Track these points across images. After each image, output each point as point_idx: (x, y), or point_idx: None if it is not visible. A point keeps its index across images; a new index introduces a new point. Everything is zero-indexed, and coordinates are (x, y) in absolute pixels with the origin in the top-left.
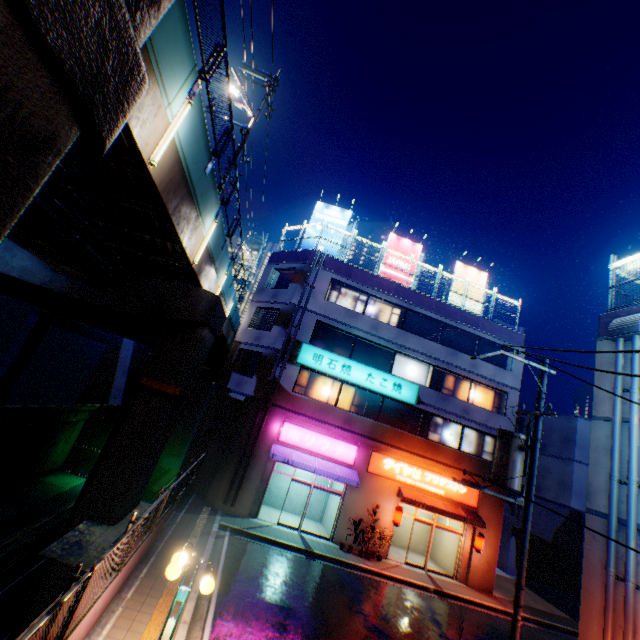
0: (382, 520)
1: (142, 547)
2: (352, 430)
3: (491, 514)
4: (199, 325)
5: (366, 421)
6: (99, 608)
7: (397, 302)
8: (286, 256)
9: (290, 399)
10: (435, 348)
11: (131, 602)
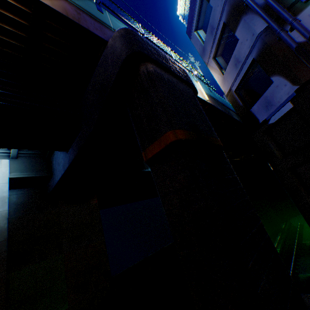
0: None
1: None
2: None
3: None
4: (137, 68)
5: None
6: None
7: None
8: (190, 12)
9: None
10: None
11: None
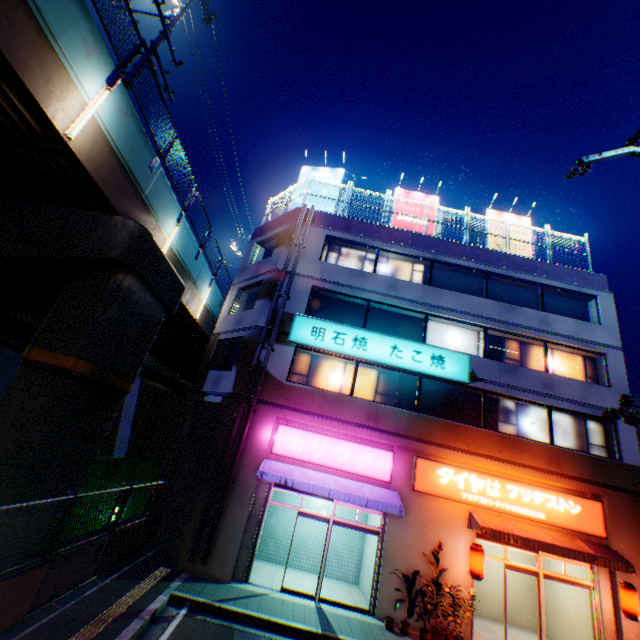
0: (451, 572)
1: None
2: (380, 428)
3: (635, 547)
4: (118, 269)
5: (400, 413)
6: None
7: (417, 253)
8: (269, 226)
9: (284, 392)
10: (482, 304)
11: None
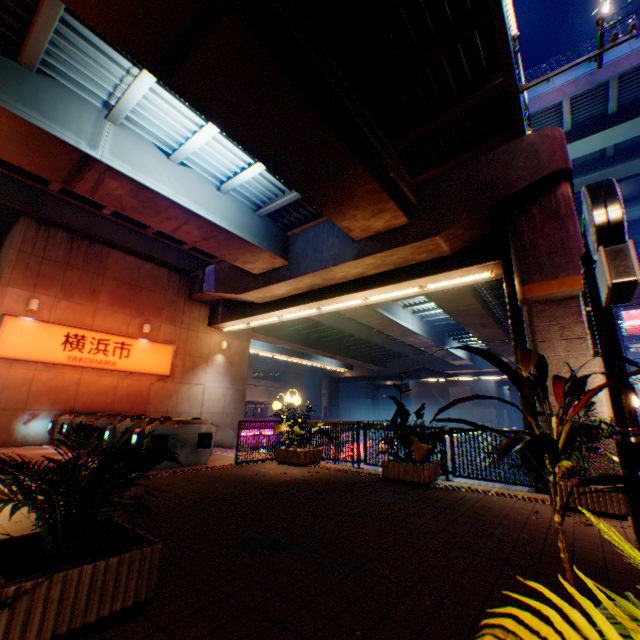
0: None
1: None
2: None
3: None
4: None
5: None
6: None
7: (639, 342)
8: None
9: None
10: None
11: None
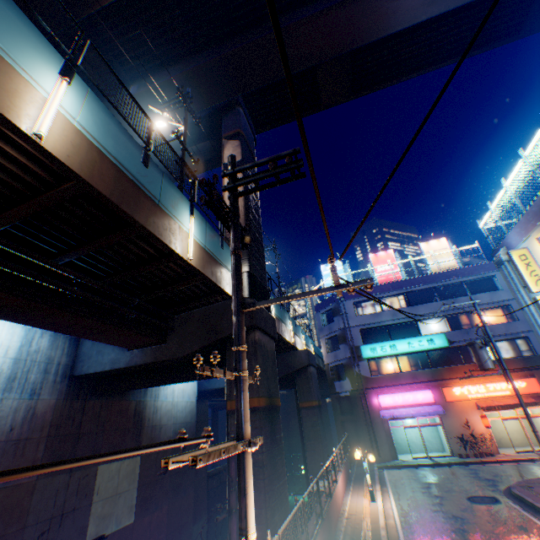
0: (478, 429)
1: (344, 471)
2: (419, 381)
3: None
4: (307, 367)
5: (424, 371)
6: (342, 485)
7: (397, 292)
8: (322, 304)
9: (372, 381)
10: (438, 305)
11: (353, 489)
